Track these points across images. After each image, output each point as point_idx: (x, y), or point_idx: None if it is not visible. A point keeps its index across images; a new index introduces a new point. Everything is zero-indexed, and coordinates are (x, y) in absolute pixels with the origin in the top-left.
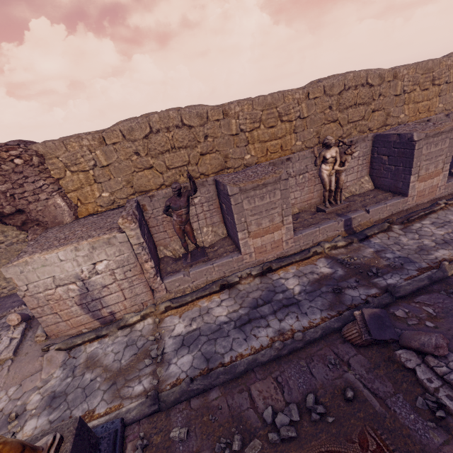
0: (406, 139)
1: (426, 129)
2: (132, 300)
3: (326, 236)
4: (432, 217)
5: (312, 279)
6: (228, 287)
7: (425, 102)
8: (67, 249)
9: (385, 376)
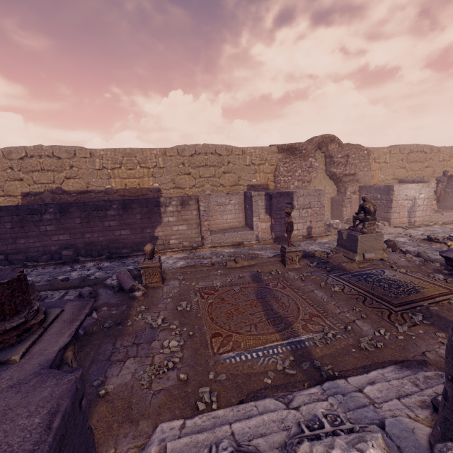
0: None
1: None
2: (422, 218)
3: None
4: None
5: None
6: None
7: None
8: (415, 184)
9: None
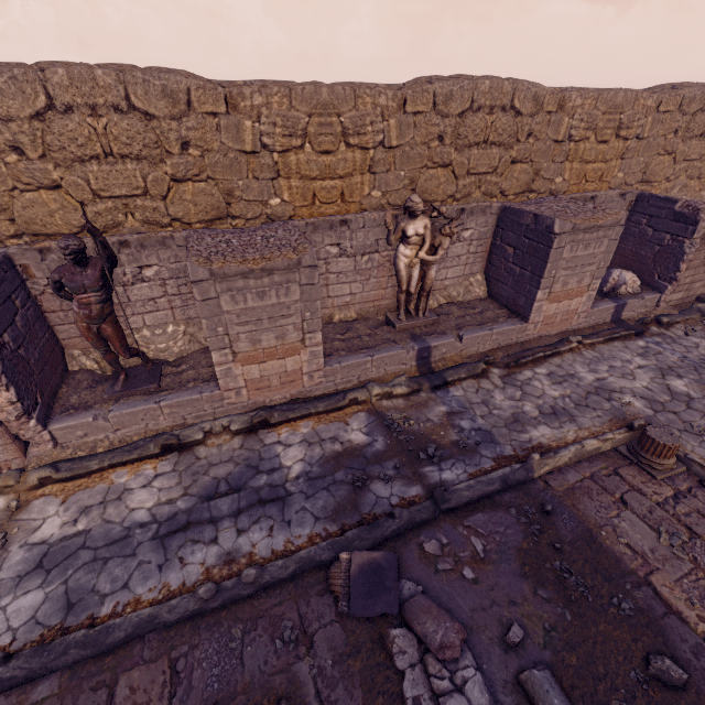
0: (544, 227)
1: (580, 214)
2: None
3: (384, 371)
4: (552, 363)
5: (329, 453)
6: (179, 448)
7: (599, 165)
8: None
9: (359, 674)
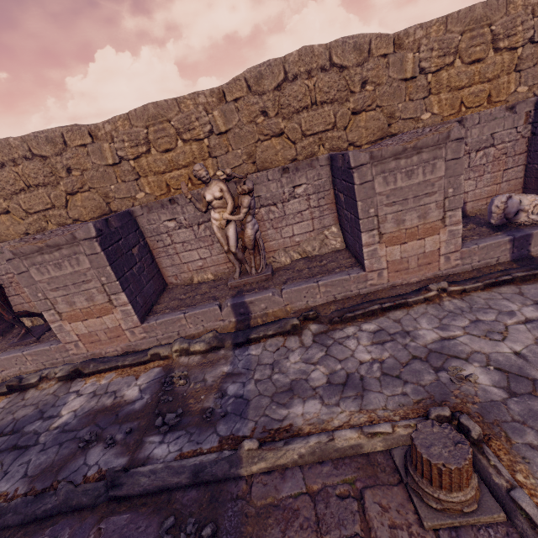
0: (347, 165)
1: (403, 141)
2: None
3: (203, 327)
4: (391, 317)
5: (98, 406)
6: (20, 389)
7: (479, 87)
8: None
9: None
